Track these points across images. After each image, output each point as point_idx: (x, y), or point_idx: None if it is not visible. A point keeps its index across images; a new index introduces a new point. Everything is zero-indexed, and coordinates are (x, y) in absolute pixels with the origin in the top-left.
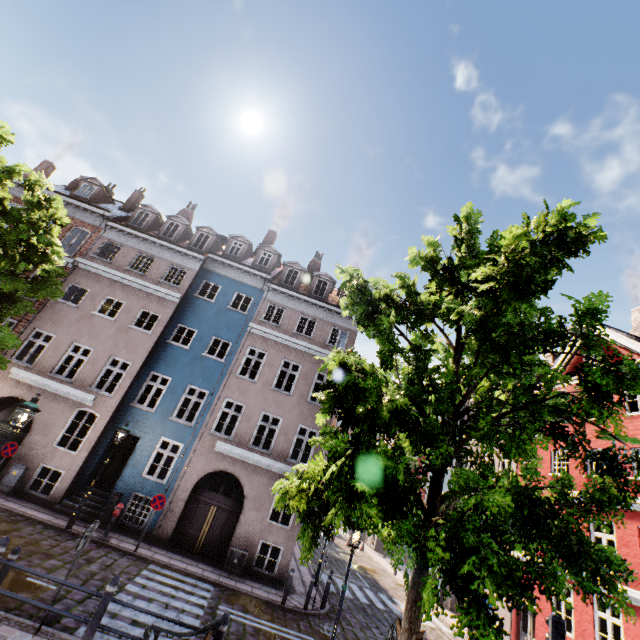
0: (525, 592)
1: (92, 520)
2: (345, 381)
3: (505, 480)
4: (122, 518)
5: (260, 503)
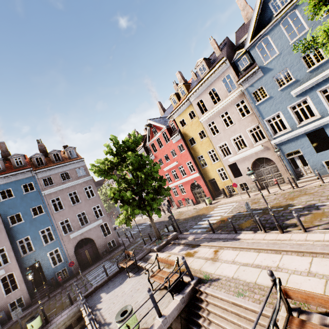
0: (159, 203)
1: (51, 291)
2: (117, 196)
3: (151, 188)
4: (59, 282)
5: (99, 236)
